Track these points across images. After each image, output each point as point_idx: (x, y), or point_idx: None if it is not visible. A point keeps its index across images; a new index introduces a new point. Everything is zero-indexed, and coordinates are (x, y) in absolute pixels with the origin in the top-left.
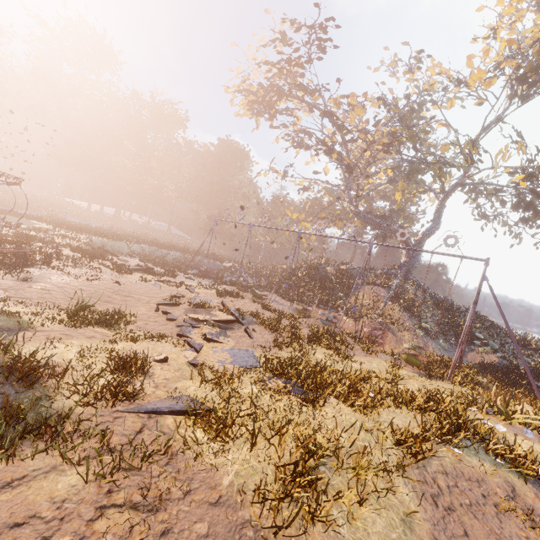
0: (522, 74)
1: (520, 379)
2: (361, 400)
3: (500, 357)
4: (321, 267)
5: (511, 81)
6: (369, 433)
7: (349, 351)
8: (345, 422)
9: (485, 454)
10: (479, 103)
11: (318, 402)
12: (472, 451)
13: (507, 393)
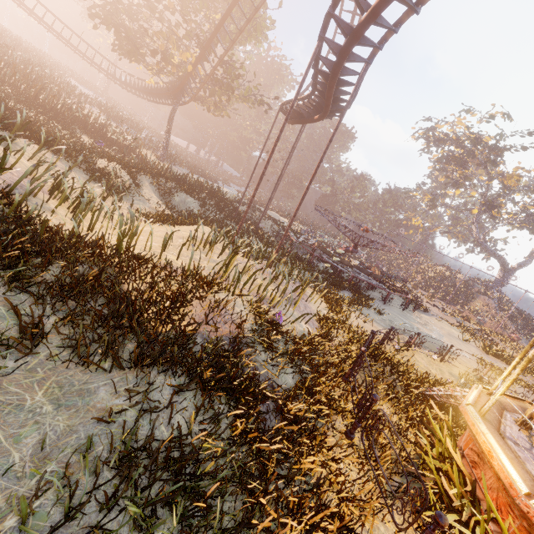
0: None
1: None
2: None
3: None
4: (453, 277)
5: None
6: None
7: None
8: None
9: None
10: None
11: None
12: None
13: None
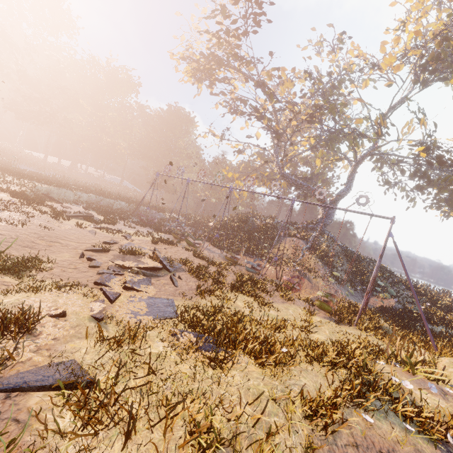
0: (425, 62)
1: (412, 321)
2: (273, 357)
3: (397, 302)
4: (250, 220)
5: (416, 67)
6: (277, 403)
7: (268, 299)
8: (252, 389)
9: (394, 415)
10: (389, 85)
11: (226, 364)
12: (382, 415)
13: (403, 336)
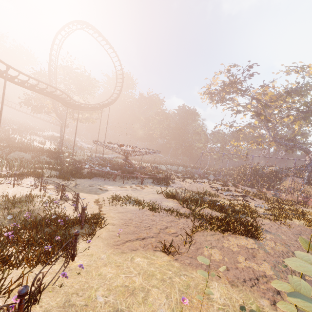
0: None
1: None
2: None
3: None
4: (260, 170)
5: None
6: None
7: (298, 206)
8: None
9: None
10: None
11: (305, 215)
12: None
13: None
